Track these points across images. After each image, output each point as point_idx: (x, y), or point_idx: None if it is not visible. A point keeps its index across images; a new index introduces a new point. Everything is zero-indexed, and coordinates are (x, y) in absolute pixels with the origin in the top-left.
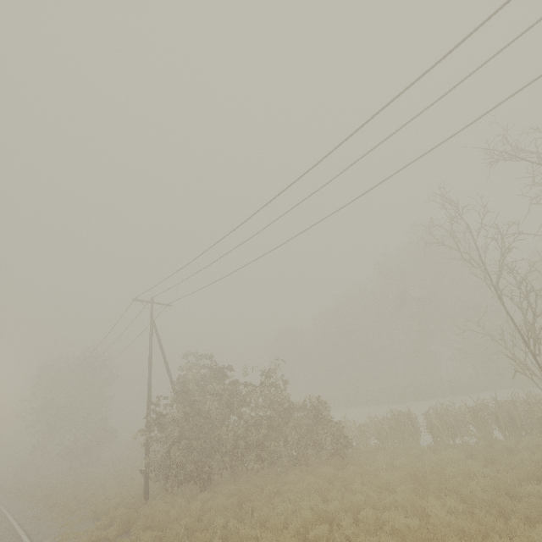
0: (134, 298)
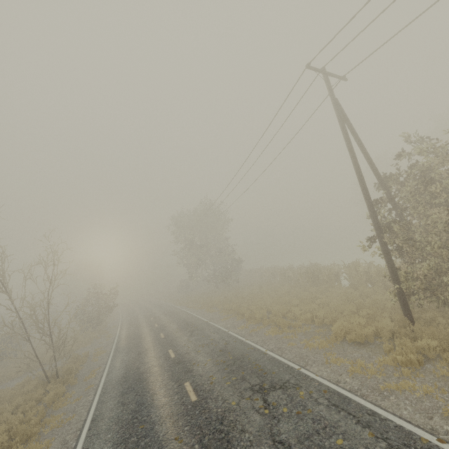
0: (306, 64)
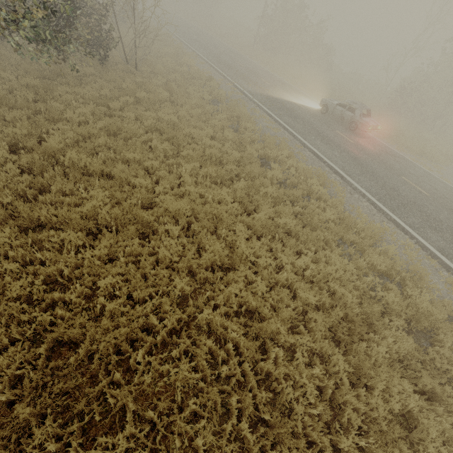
0: None
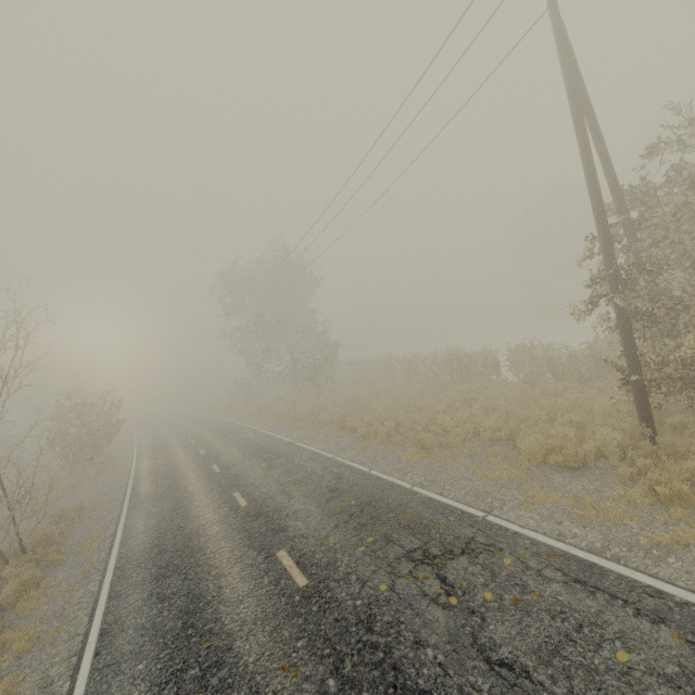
0: None
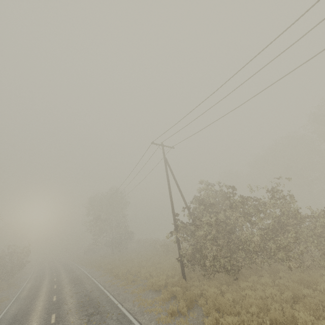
0: (151, 142)
